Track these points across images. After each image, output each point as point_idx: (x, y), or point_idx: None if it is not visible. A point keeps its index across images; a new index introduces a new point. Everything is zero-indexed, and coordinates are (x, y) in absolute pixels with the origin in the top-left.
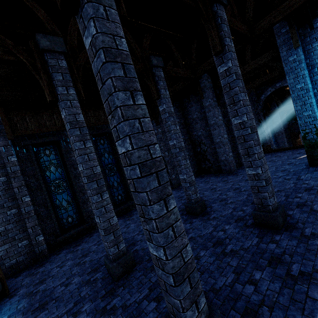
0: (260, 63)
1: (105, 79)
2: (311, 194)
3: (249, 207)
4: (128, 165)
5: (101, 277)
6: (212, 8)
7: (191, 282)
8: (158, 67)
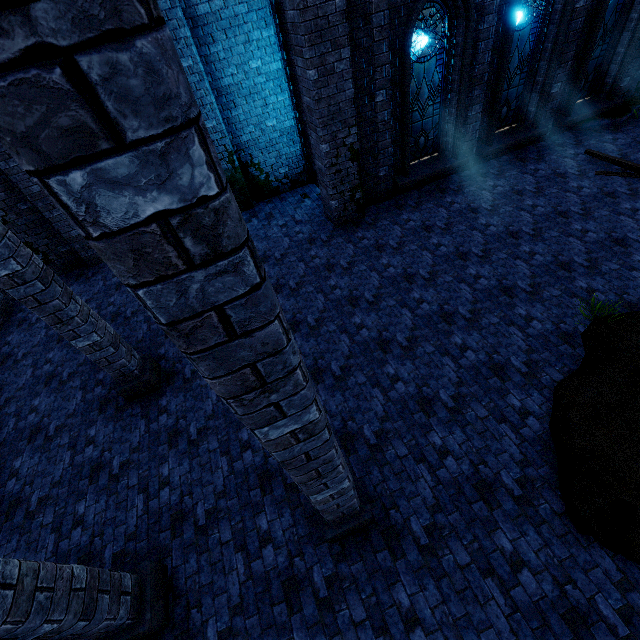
0: None
1: (255, 326)
2: (274, 265)
3: None
4: (303, 440)
5: None
6: None
7: None
8: None
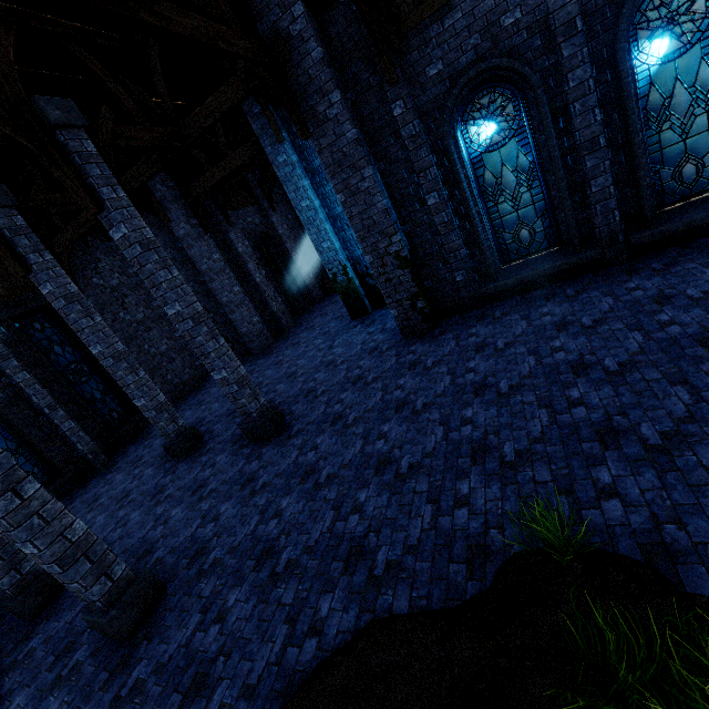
0: (246, 159)
1: None
2: (328, 370)
3: None
4: None
5: (5, 631)
6: (57, 137)
7: (91, 558)
8: (3, 208)
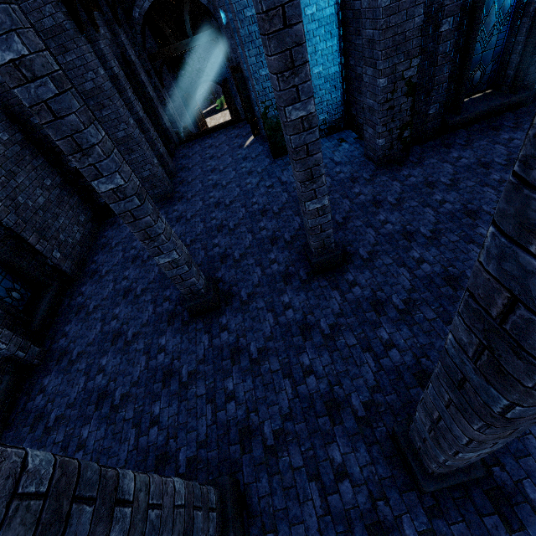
0: None
1: None
2: None
3: (276, 252)
4: None
5: None
6: None
7: None
8: None
